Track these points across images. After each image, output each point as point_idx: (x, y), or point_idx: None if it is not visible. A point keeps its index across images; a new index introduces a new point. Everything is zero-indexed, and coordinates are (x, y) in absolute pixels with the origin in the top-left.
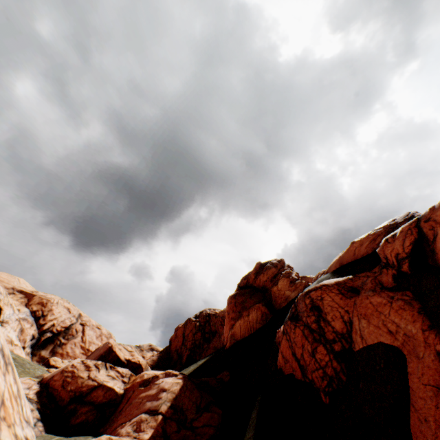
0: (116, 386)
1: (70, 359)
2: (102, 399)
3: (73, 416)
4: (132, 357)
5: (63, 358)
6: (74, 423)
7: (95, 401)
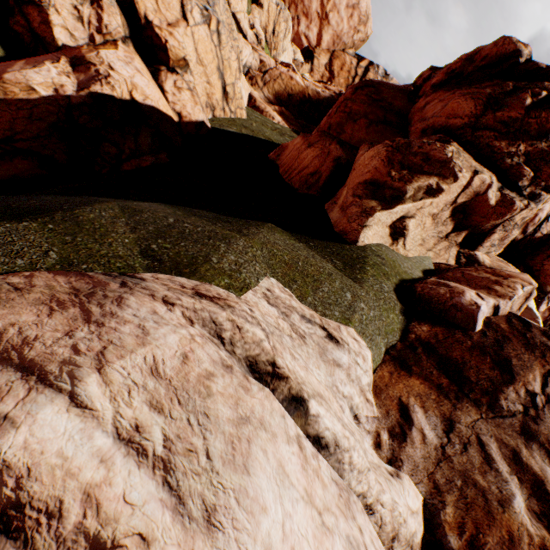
0: (60, 30)
1: (281, 4)
2: (38, 29)
3: (11, 18)
4: (159, 24)
5: (295, 0)
6: (13, 27)
7: (32, 23)
